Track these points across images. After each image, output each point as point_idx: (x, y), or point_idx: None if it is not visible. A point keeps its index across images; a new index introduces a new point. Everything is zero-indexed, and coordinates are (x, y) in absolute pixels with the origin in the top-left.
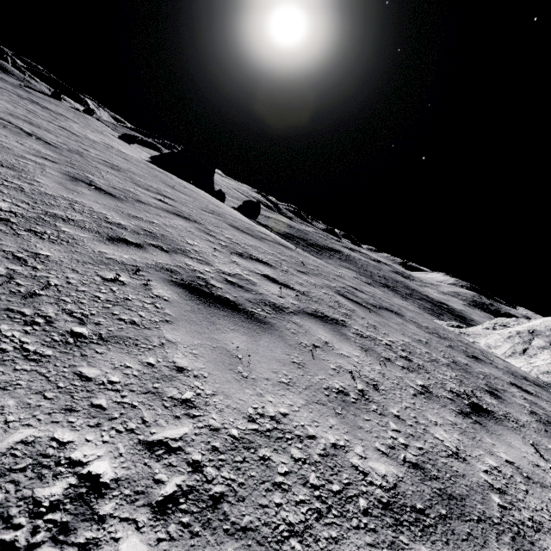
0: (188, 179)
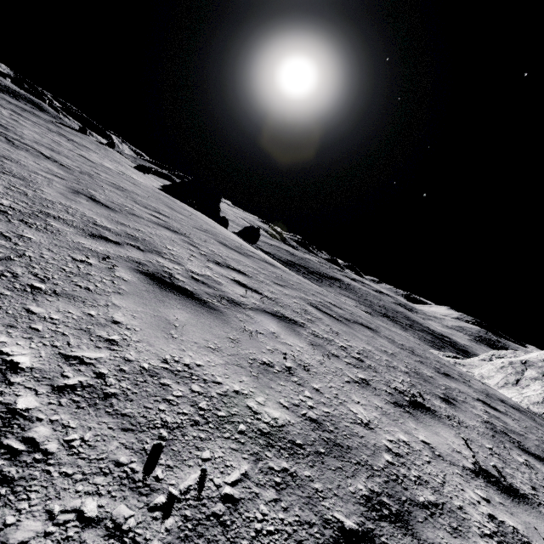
0: (192, 205)
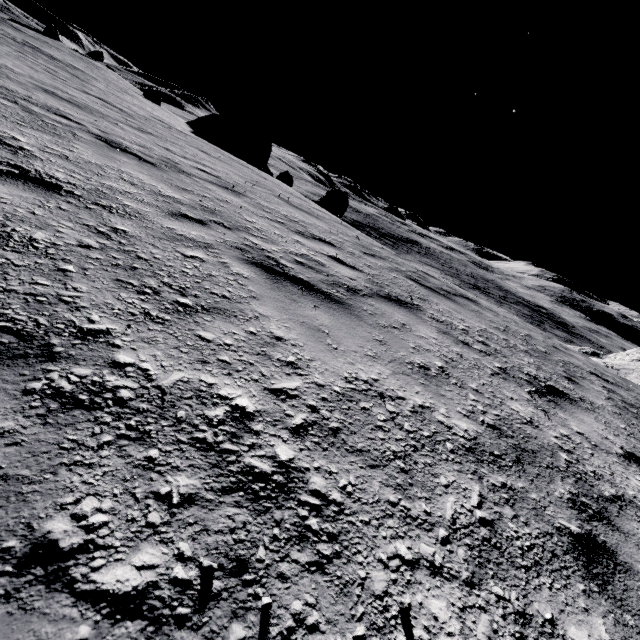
0: (257, 164)
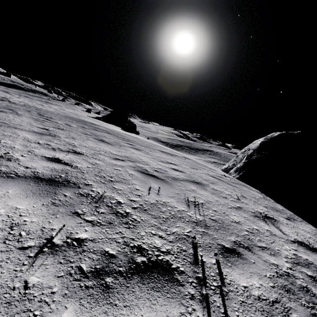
0: (100, 119)
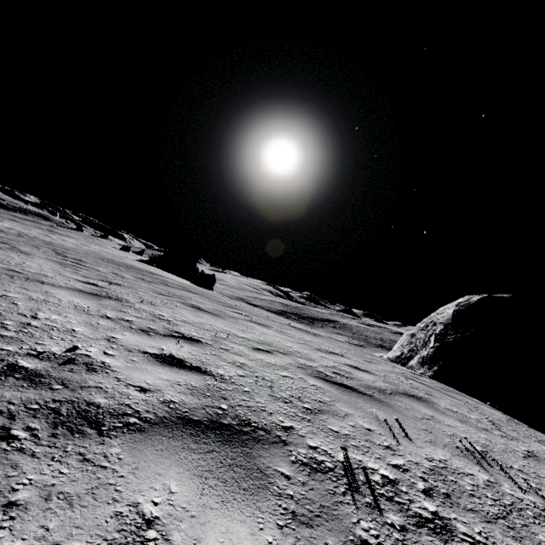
0: (151, 263)
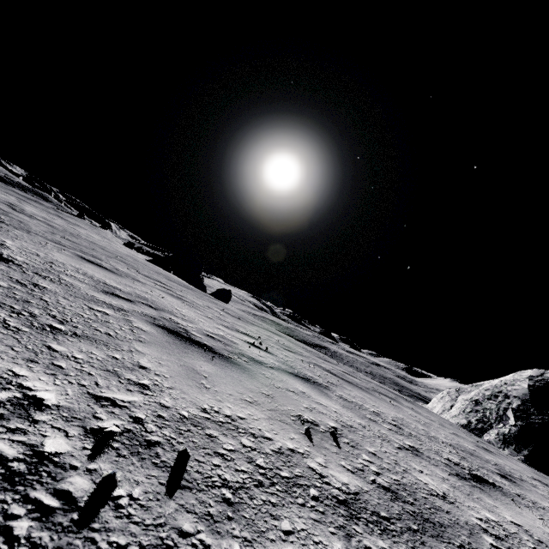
0: (169, 270)
